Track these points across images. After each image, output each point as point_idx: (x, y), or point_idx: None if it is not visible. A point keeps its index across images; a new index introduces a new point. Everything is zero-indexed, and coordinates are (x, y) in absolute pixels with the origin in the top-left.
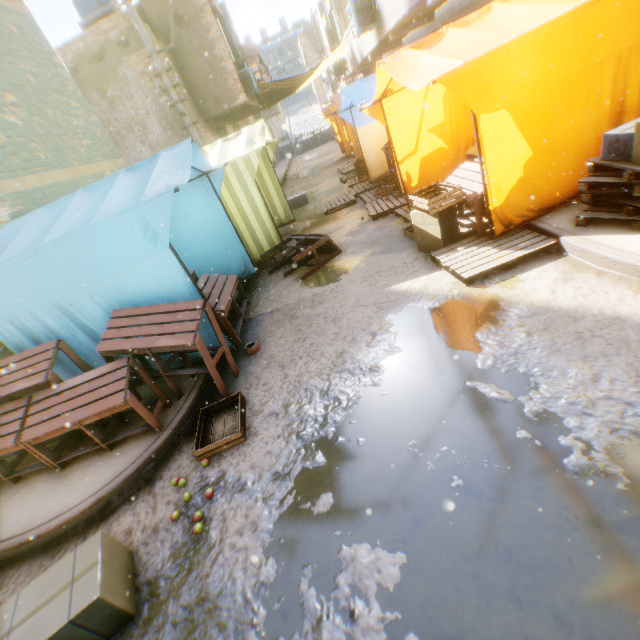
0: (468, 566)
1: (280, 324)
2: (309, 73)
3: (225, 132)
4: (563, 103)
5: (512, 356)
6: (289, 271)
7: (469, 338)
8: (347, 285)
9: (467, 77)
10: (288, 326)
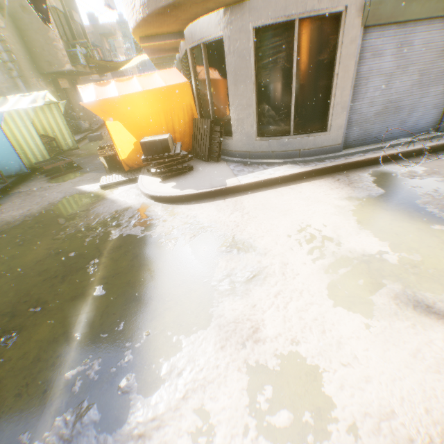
0: (0, 260)
1: (21, 197)
2: (125, 62)
3: (59, 83)
4: (146, 123)
5: (81, 212)
6: (50, 174)
7: (78, 206)
8: (66, 184)
9: (96, 105)
10: (23, 198)
